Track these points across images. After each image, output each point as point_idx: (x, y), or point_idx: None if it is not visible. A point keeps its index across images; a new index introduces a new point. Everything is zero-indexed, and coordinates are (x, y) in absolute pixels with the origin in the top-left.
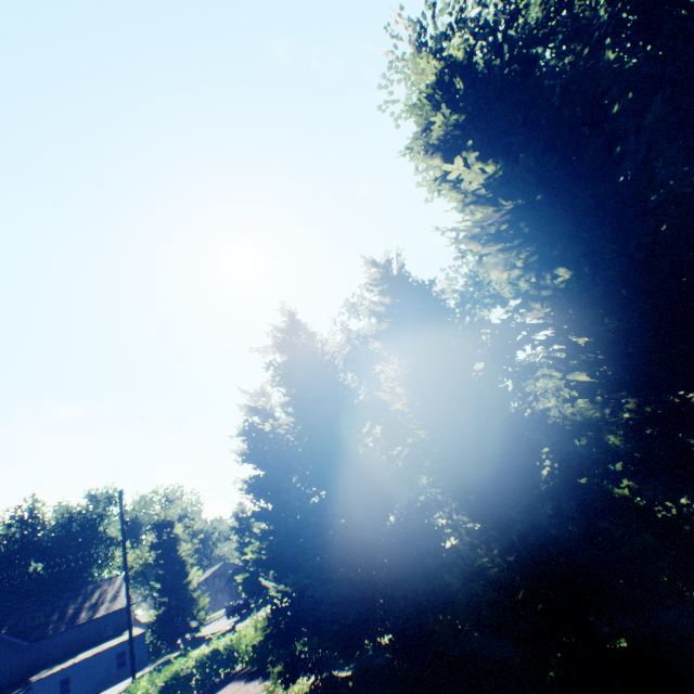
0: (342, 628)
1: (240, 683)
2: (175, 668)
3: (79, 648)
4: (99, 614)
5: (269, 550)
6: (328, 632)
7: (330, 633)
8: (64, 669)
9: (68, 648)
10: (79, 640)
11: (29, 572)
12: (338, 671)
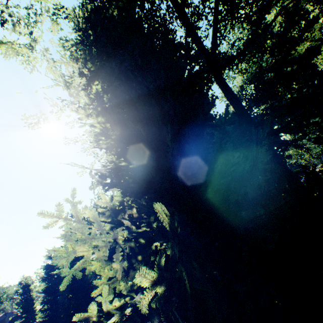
0: None
1: None
2: None
3: None
4: None
5: (47, 316)
6: None
7: None
8: None
9: None
10: None
11: None
12: None
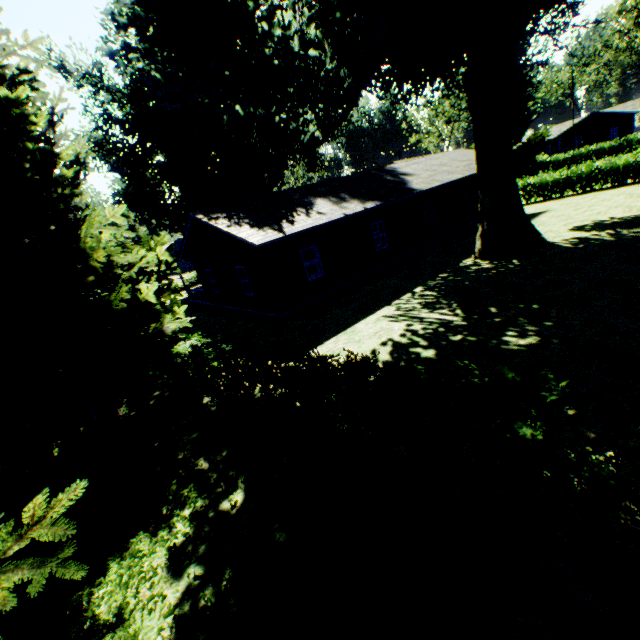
0: None
1: None
2: None
3: None
4: None
5: None
6: None
7: None
8: None
9: None
10: None
11: None
12: None
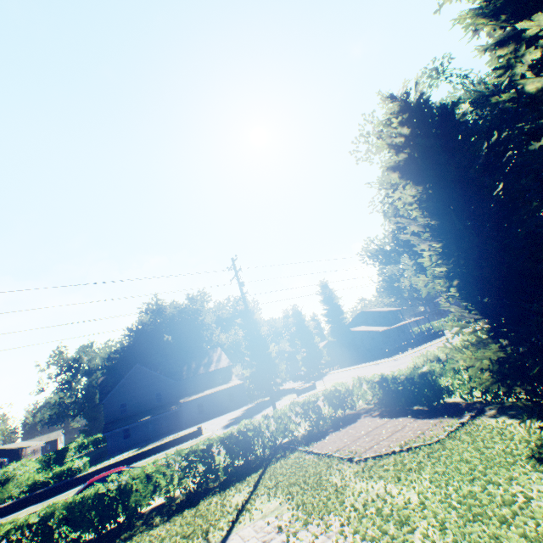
0: None
1: (379, 419)
2: (308, 400)
3: (203, 388)
4: (211, 369)
5: (481, 263)
6: None
7: None
8: (198, 398)
9: (197, 387)
10: (202, 383)
11: (164, 341)
12: None
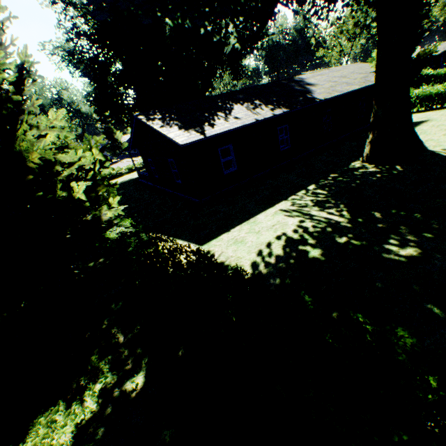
0: None
1: None
2: None
3: None
4: None
5: None
6: None
7: None
8: None
9: None
10: None
11: None
12: None
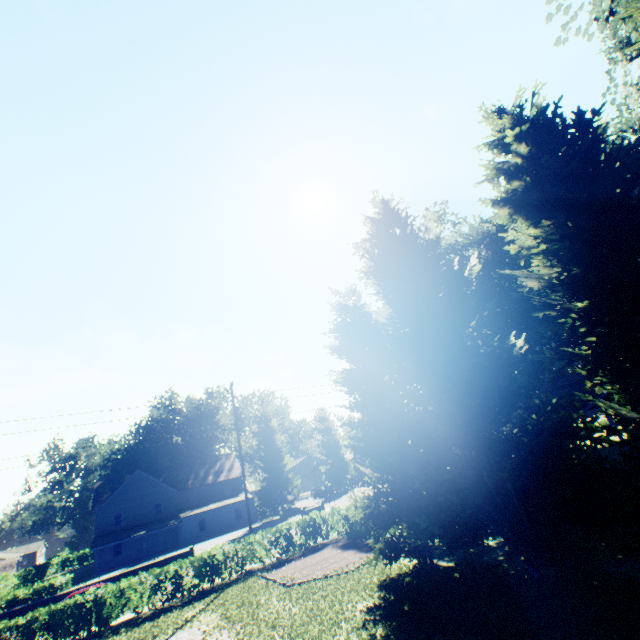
0: (454, 520)
1: (336, 550)
2: (281, 527)
3: (209, 501)
4: (220, 479)
5: (366, 438)
6: (438, 522)
7: (441, 523)
8: (201, 513)
9: (202, 499)
10: (209, 495)
11: (173, 442)
12: (437, 560)
